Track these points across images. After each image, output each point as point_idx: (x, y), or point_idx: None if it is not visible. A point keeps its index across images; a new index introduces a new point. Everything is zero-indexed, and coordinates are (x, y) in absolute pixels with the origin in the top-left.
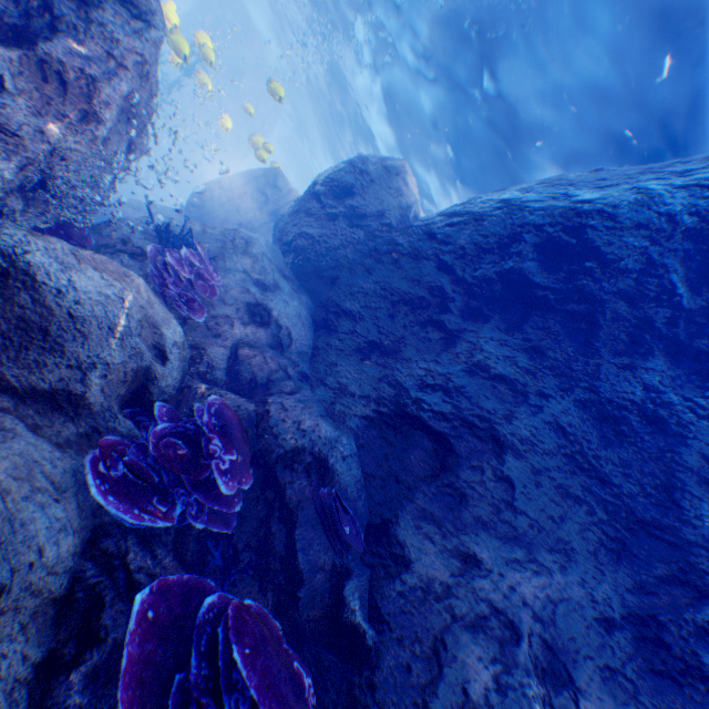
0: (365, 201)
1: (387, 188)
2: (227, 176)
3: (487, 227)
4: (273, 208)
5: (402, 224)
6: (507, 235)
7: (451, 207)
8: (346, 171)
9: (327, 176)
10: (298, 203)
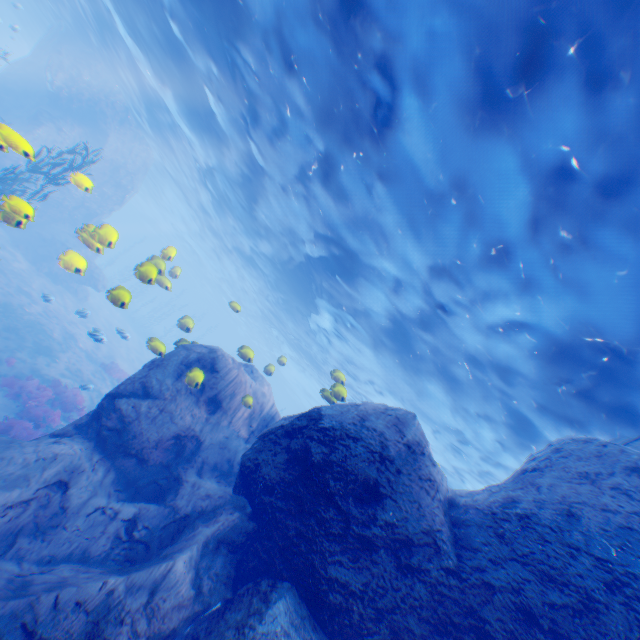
0: (400, 508)
1: (417, 478)
2: (154, 378)
3: (607, 622)
4: (213, 395)
5: (452, 539)
6: (635, 638)
7: (514, 528)
8: (365, 459)
9: (340, 465)
10: (295, 483)
